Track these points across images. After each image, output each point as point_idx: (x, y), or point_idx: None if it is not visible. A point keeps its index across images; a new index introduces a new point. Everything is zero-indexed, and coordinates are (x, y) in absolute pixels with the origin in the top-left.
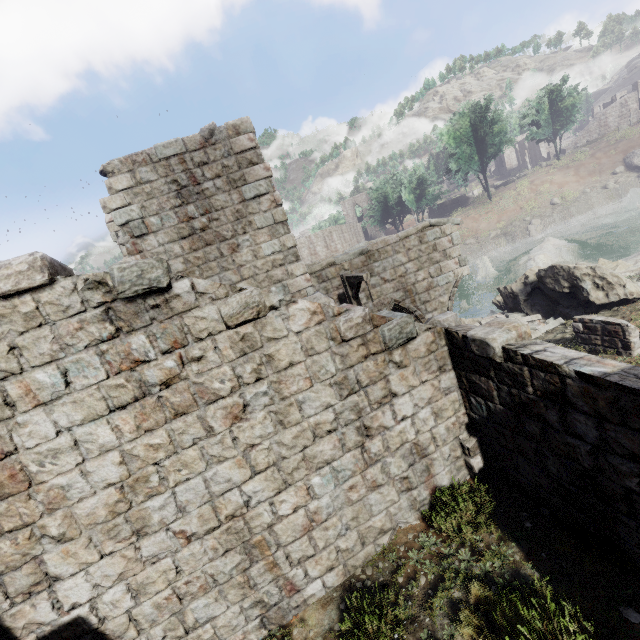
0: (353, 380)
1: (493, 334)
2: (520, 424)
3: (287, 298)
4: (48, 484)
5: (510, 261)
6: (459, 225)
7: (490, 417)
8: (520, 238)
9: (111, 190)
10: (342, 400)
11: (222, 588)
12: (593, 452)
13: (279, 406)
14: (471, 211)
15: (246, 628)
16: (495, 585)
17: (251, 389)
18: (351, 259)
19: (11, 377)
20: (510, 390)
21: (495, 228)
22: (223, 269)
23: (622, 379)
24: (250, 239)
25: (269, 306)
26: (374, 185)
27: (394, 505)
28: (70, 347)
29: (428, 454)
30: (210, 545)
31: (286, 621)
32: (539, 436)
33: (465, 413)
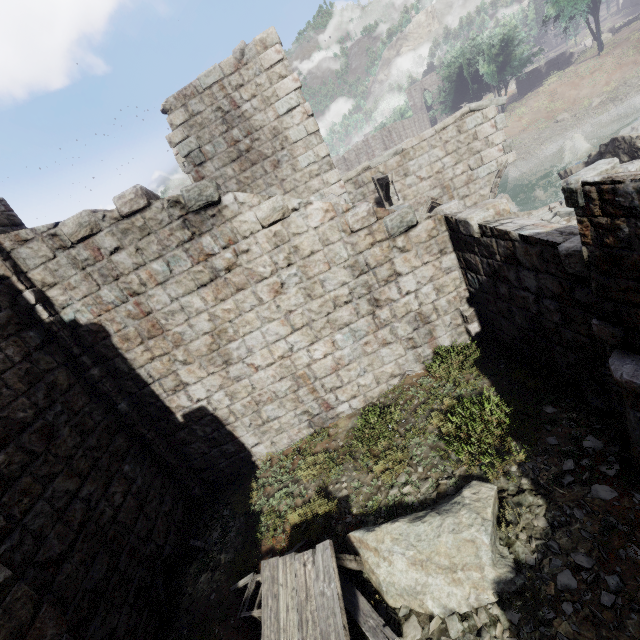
0: (363, 263)
1: (472, 214)
2: (497, 289)
3: (304, 201)
4: (172, 331)
5: (608, 136)
6: (551, 97)
7: (480, 288)
8: (633, 102)
9: (172, 126)
10: (354, 279)
11: (281, 401)
12: (536, 300)
13: (306, 284)
14: (570, 74)
15: (300, 426)
16: (463, 401)
17: (285, 272)
18: (386, 161)
19: (140, 267)
20: (487, 261)
21: (601, 93)
22: (268, 185)
23: (546, 236)
24: (288, 154)
25: (291, 209)
26: (444, 60)
27: (402, 358)
28: (168, 247)
29: (430, 321)
30: (270, 374)
31: (326, 426)
32: (508, 296)
33: (466, 289)
